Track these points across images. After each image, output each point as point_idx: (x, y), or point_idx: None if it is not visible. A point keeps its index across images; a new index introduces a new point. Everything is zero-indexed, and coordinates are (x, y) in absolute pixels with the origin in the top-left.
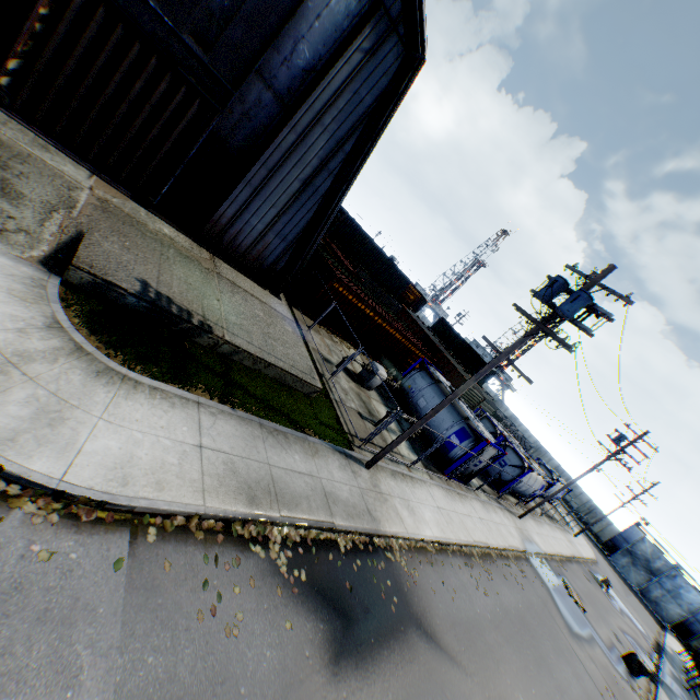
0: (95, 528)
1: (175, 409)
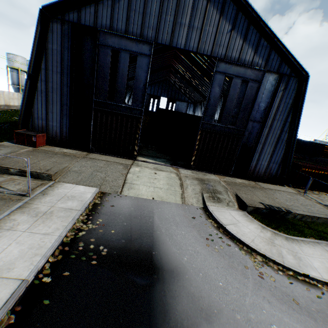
0: None
1: (314, 246)
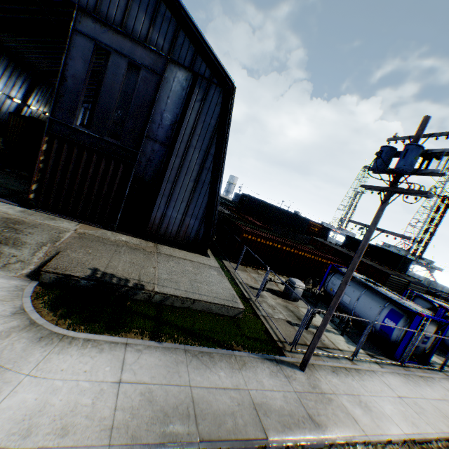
0: None
1: (102, 353)
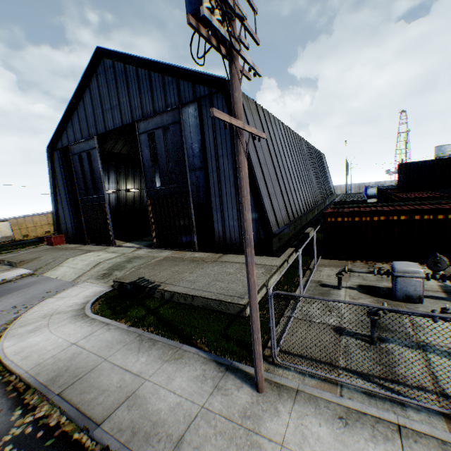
0: None
1: (89, 327)
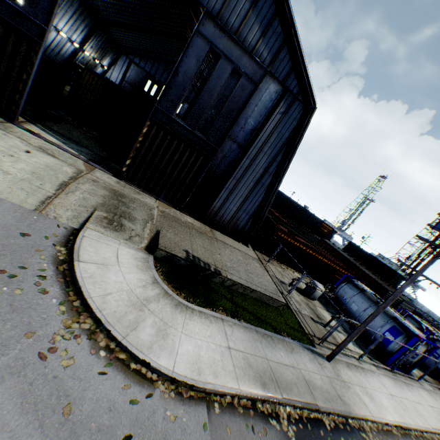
0: (190, 401)
1: (212, 324)
